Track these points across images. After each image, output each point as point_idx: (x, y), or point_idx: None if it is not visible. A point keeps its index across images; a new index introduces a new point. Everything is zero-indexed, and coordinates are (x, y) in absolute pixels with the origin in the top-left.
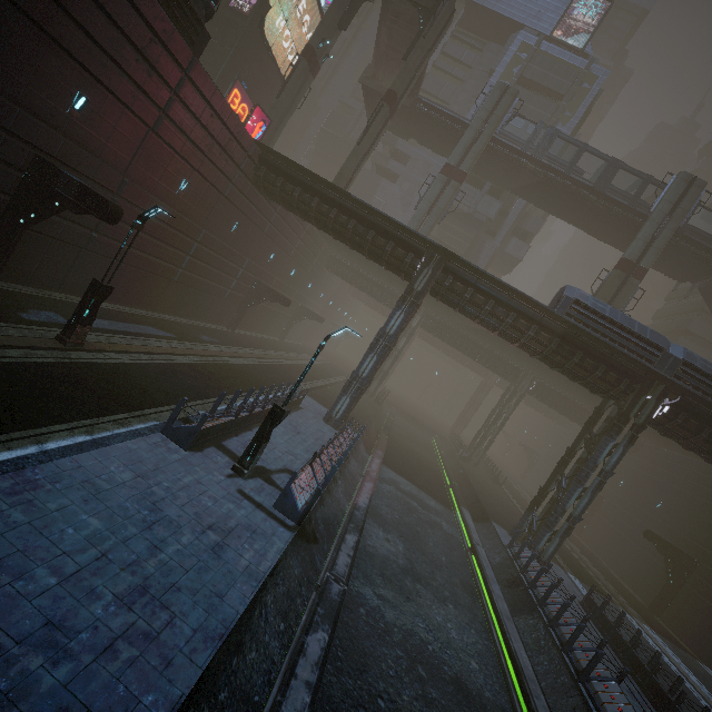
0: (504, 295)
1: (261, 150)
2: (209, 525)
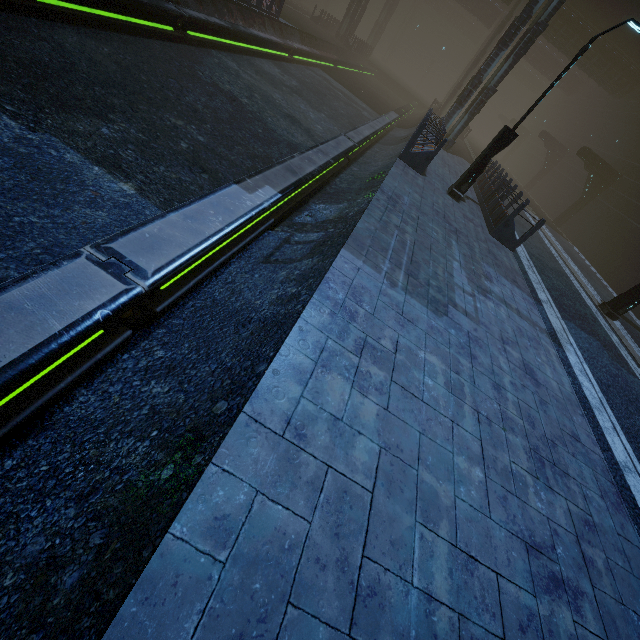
0: None
1: None
2: None
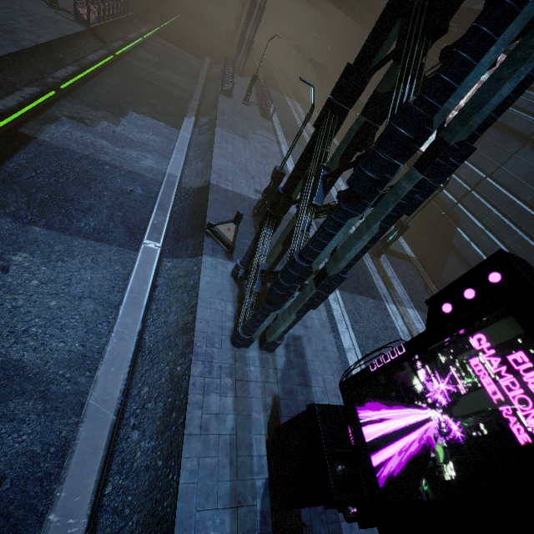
0: None
1: None
2: (47, 17)
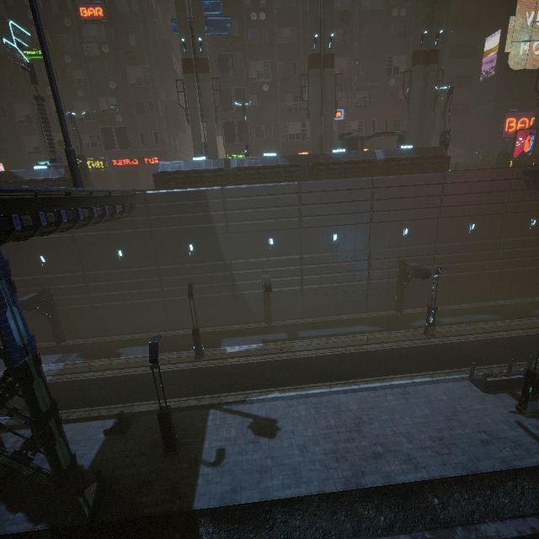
0: None
1: (524, 167)
2: (484, 430)
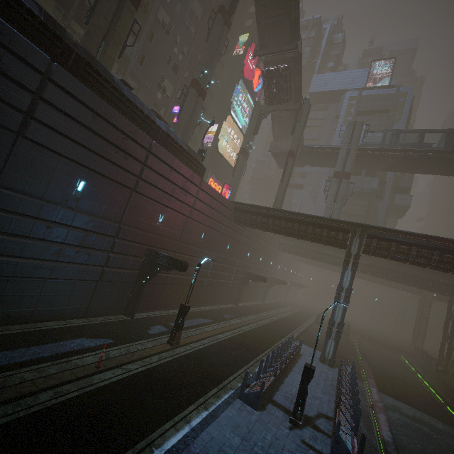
0: (422, 241)
1: (234, 204)
2: None
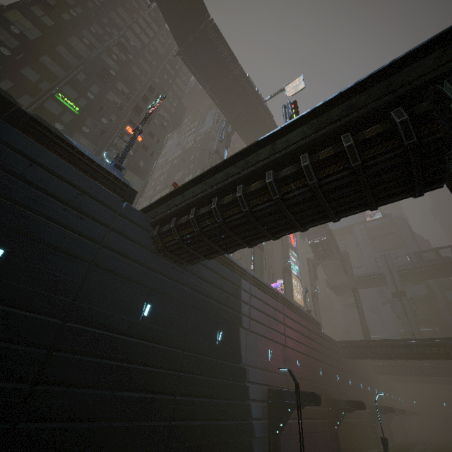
0: None
1: (339, 342)
2: None
